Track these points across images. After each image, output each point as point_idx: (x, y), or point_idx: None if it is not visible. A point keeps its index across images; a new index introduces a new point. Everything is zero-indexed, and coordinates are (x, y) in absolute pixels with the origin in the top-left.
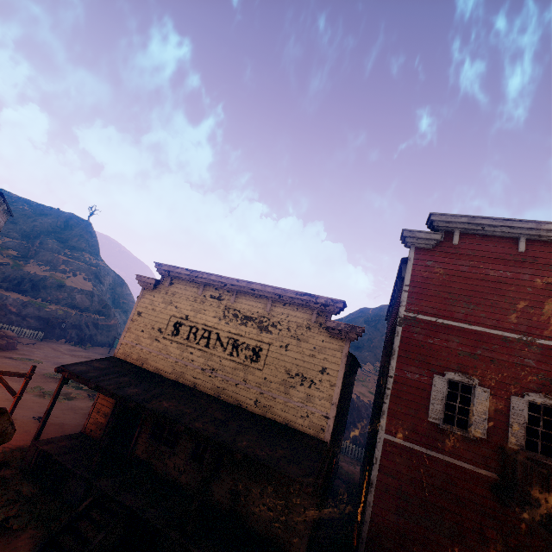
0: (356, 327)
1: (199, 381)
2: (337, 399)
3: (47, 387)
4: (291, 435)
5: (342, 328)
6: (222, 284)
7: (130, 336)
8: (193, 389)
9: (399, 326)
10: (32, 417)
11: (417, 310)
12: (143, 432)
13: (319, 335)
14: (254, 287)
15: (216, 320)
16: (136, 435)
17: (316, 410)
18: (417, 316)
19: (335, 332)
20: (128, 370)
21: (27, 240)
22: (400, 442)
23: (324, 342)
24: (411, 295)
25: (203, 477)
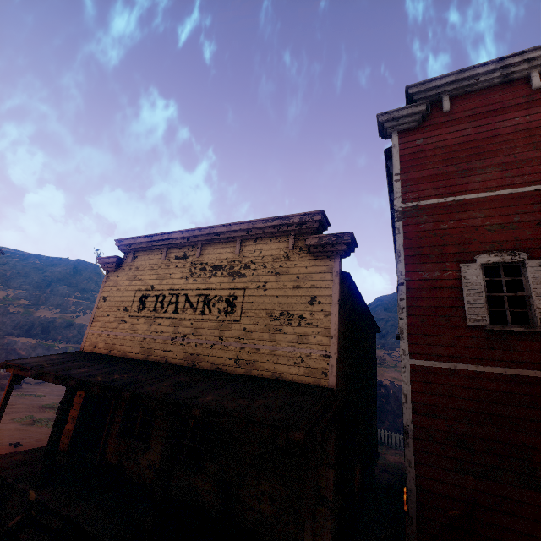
0: (342, 234)
1: (170, 353)
2: (336, 330)
3: (40, 416)
4: (282, 387)
5: (326, 241)
6: (185, 239)
7: (96, 325)
8: (163, 363)
9: (399, 221)
10: (8, 444)
11: (417, 198)
12: (113, 430)
13: (301, 261)
14: (218, 230)
15: (183, 280)
16: (105, 434)
17: (312, 351)
18: (419, 203)
19: (319, 250)
20: (88, 357)
21: (38, 290)
22: (435, 365)
23: (308, 268)
24: (406, 183)
25: (162, 458)
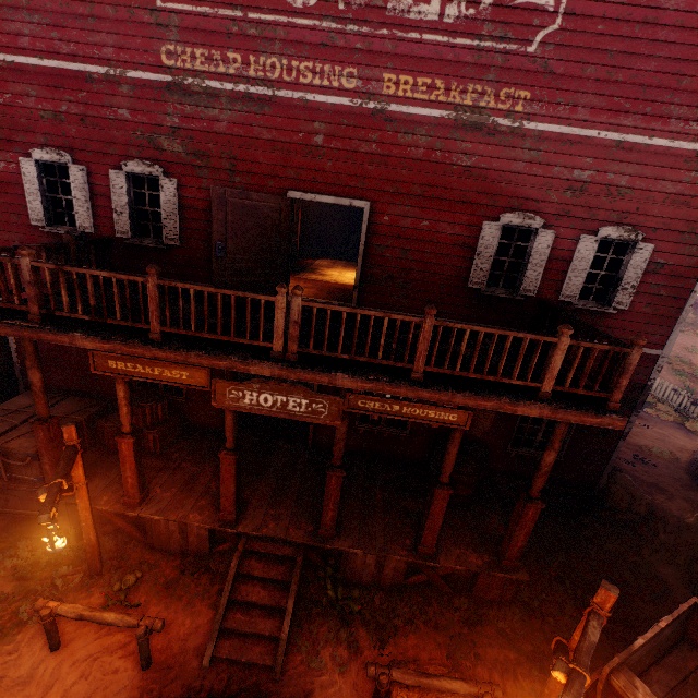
0: None
1: None
2: None
3: None
4: None
5: None
6: None
7: None
8: None
9: None
10: None
11: None
12: None
13: None
14: None
15: None
16: None
17: None
18: None
19: None
20: None
21: None
22: None
23: None
24: None
25: None
